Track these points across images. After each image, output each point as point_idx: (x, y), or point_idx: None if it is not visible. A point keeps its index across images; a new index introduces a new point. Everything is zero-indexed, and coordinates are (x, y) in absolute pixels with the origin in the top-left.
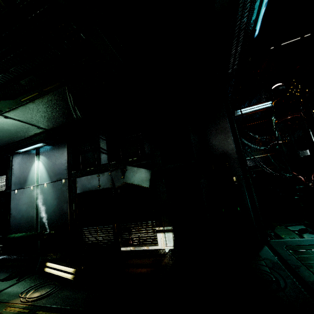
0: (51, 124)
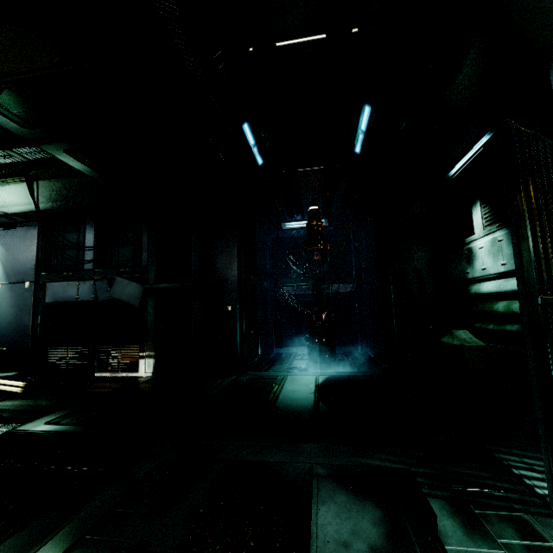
0: (14, 209)
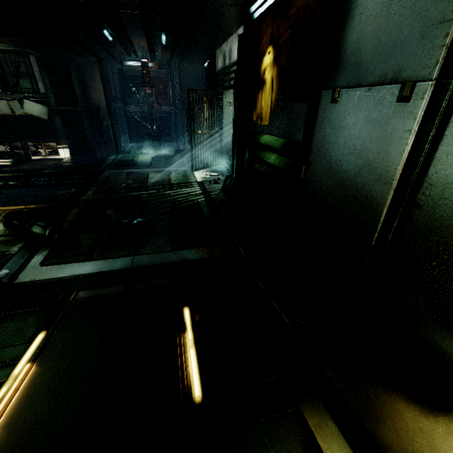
0: None
